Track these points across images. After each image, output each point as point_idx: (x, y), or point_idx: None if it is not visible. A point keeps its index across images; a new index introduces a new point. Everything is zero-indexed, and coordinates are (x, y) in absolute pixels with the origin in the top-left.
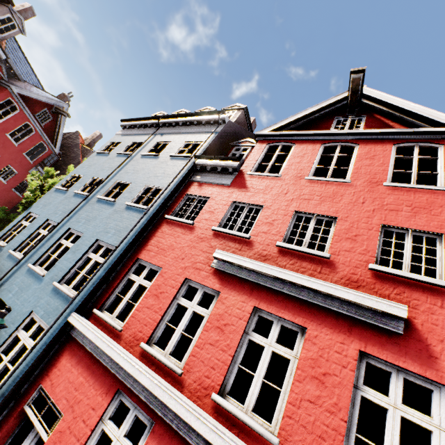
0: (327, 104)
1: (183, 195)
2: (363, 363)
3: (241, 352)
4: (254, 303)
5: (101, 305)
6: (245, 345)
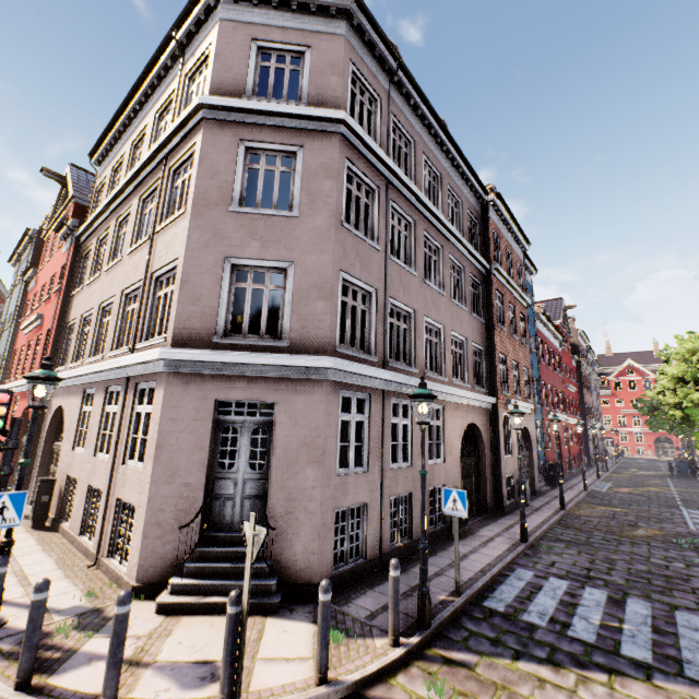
0: (60, 191)
1: (27, 304)
2: (40, 340)
3: (28, 360)
4: (29, 340)
5: (9, 378)
6: (29, 357)
